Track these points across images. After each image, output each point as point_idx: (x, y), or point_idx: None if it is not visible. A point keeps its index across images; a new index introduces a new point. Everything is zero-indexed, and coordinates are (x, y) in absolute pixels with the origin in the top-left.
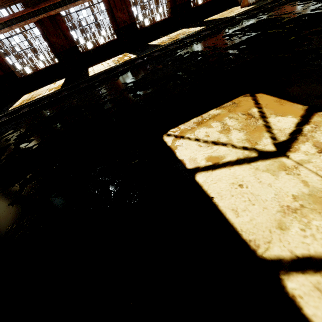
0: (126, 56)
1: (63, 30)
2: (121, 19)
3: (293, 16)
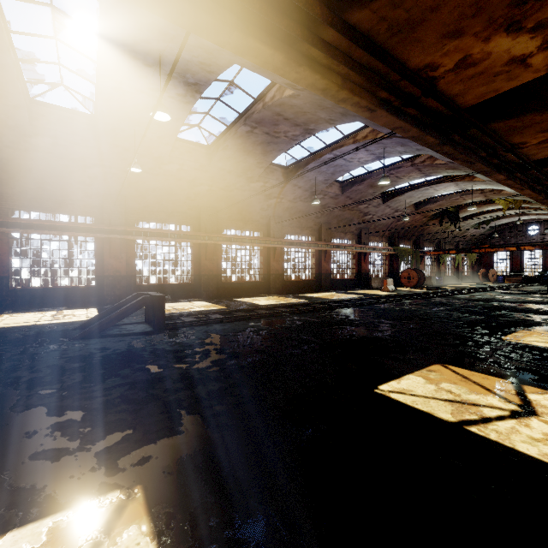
0: (286, 298)
1: (216, 257)
2: (274, 268)
3: (464, 304)
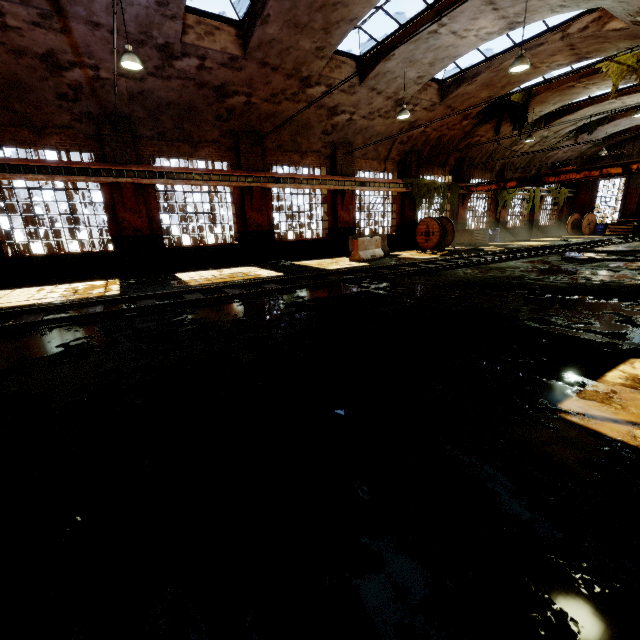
0: (106, 286)
1: None
2: (130, 224)
3: (410, 302)
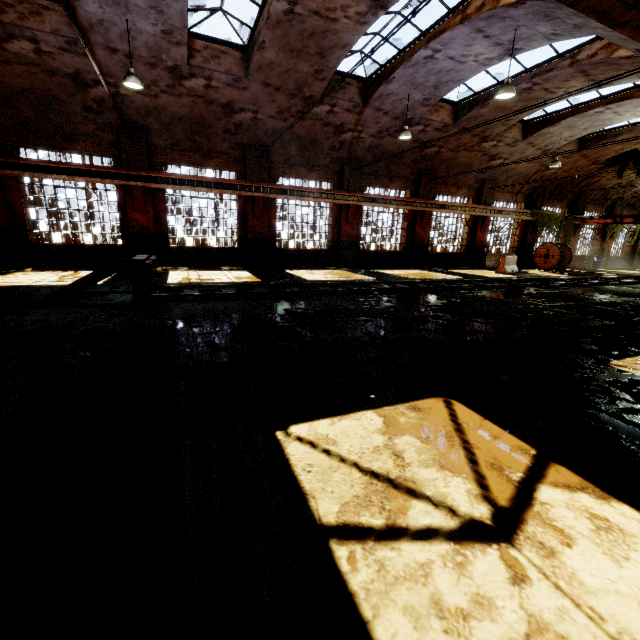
0: (352, 274)
1: (268, 216)
2: (346, 233)
3: (603, 300)
